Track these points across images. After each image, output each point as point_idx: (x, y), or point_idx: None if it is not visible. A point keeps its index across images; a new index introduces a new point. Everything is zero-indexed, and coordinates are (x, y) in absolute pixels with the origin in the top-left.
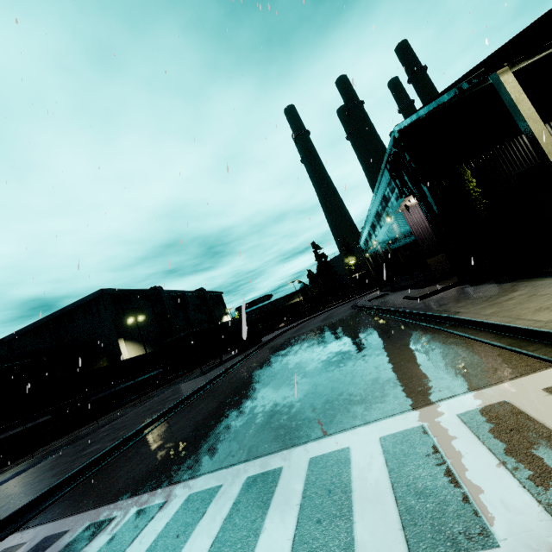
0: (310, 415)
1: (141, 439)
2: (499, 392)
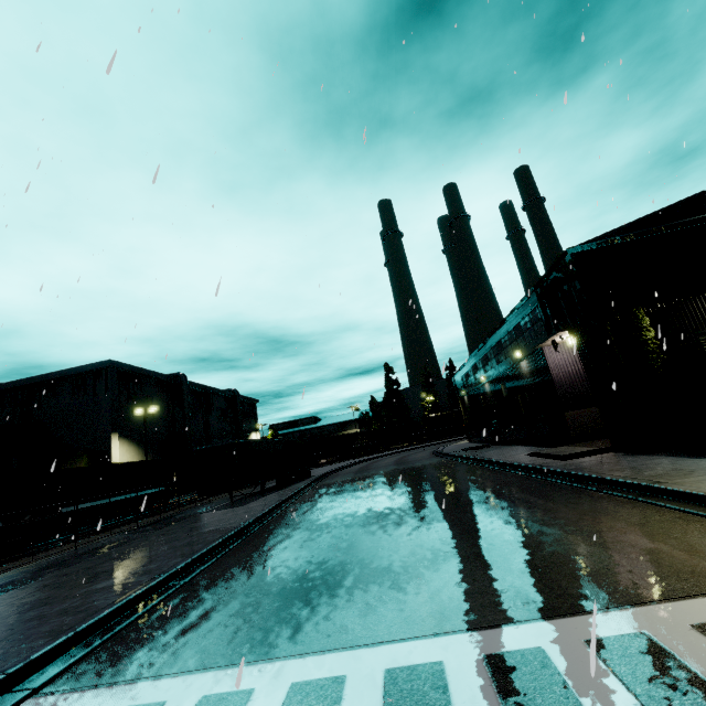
0: (517, 581)
1: (191, 580)
2: None
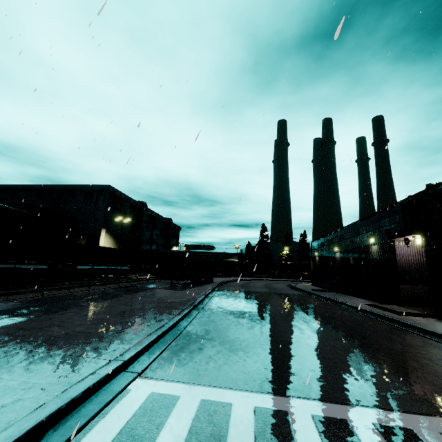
0: (426, 389)
1: (183, 330)
2: None
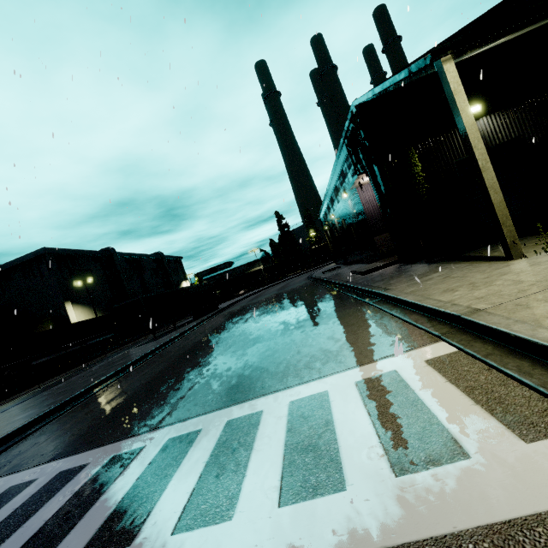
0: (240, 381)
1: (79, 404)
2: (394, 362)
